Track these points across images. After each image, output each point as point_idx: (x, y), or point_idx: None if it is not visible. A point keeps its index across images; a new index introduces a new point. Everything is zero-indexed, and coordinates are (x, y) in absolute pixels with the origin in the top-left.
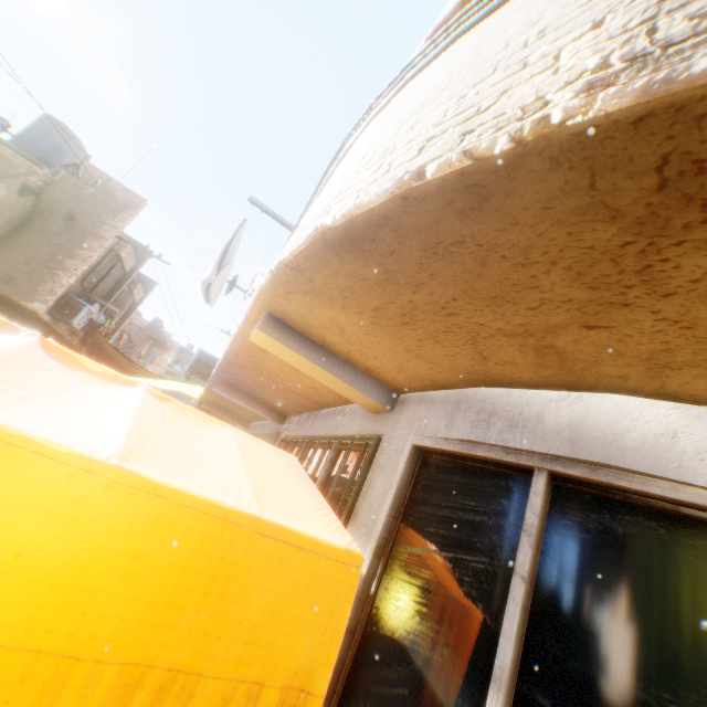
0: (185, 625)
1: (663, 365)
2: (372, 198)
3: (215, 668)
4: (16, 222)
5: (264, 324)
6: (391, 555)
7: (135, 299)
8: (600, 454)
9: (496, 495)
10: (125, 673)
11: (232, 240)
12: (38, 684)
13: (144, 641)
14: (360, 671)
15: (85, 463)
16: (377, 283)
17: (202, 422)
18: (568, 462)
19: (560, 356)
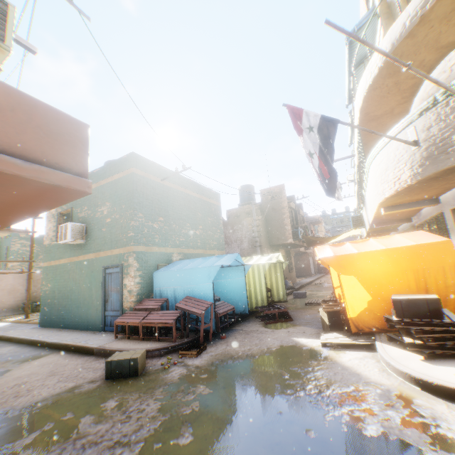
0: (417, 263)
1: None
2: (392, 193)
3: (429, 267)
4: (265, 223)
5: (383, 210)
6: None
7: (301, 216)
8: None
9: None
10: (413, 271)
11: None
12: (402, 274)
13: (412, 266)
14: None
15: (383, 250)
16: (403, 195)
17: (388, 237)
18: None
19: None
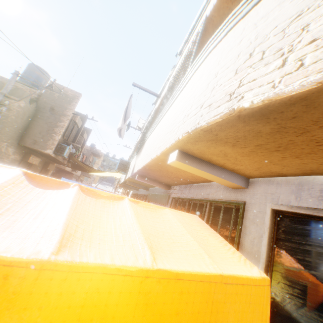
0: None
1: None
2: (294, 87)
3: None
4: (31, 116)
5: (178, 156)
6: (273, 269)
7: (84, 139)
8: None
9: None
10: None
11: (127, 106)
12: None
13: None
14: None
15: (145, 273)
16: (267, 133)
17: (156, 210)
18: None
19: None
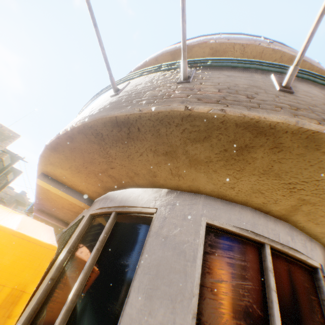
0: None
1: (131, 177)
2: (54, 138)
3: None
4: None
5: (40, 176)
6: (75, 251)
7: (8, 180)
8: (124, 203)
9: (105, 223)
10: None
11: None
12: None
13: None
14: (53, 291)
15: None
16: (65, 160)
17: (11, 212)
18: (119, 208)
19: (114, 177)
